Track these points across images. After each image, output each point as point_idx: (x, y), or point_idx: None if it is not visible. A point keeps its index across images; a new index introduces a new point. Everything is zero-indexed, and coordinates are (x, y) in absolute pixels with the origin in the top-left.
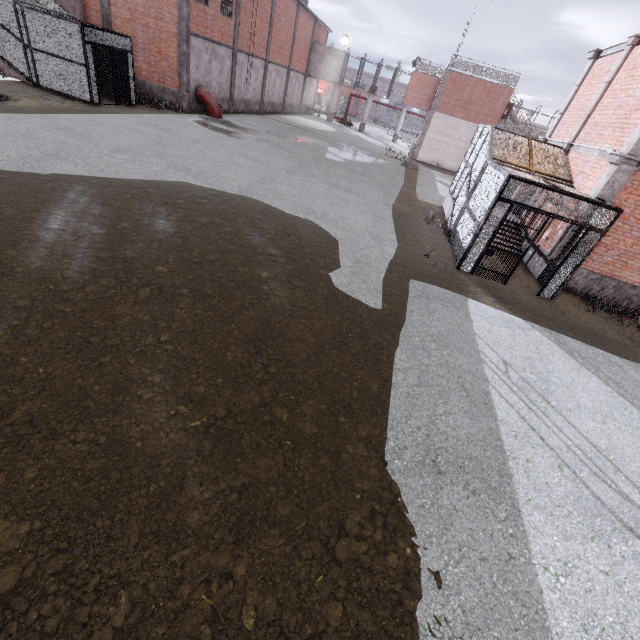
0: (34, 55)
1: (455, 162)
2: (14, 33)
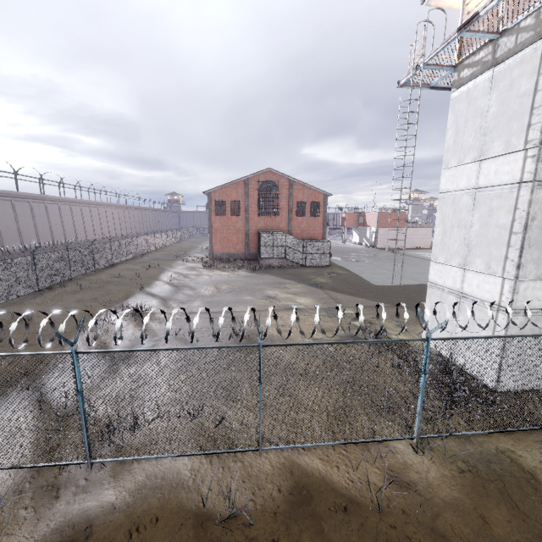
0: (306, 256)
1: (393, 244)
2: (299, 251)
